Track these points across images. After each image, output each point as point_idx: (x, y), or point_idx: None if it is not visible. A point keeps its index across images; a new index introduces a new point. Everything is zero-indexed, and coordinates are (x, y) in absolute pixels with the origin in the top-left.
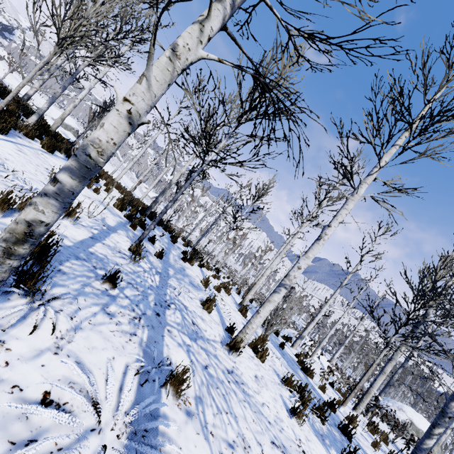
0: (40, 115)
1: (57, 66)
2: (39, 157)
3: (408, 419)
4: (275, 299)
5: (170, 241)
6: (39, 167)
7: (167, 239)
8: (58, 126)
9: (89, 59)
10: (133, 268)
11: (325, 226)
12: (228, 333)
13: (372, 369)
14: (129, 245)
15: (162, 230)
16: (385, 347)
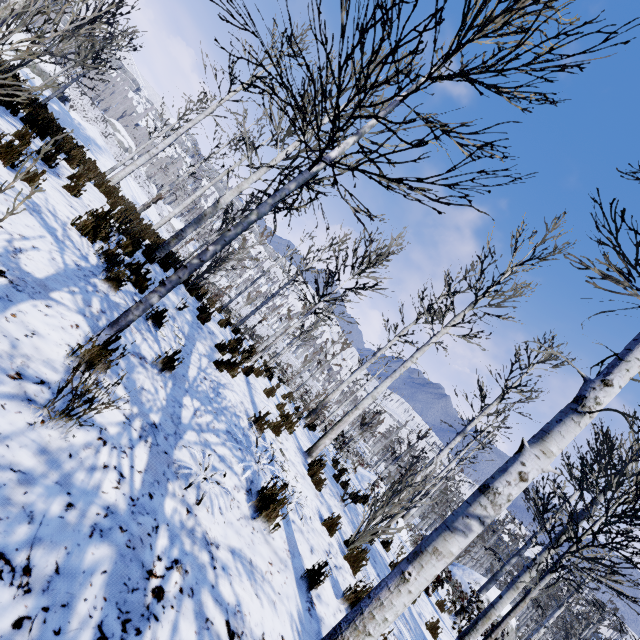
0: None
1: None
2: None
3: (485, 598)
4: (453, 550)
5: (196, 318)
6: None
7: (191, 313)
8: None
9: None
10: (55, 441)
11: (592, 380)
12: (306, 588)
13: (523, 606)
14: (77, 339)
15: (184, 294)
16: (552, 571)
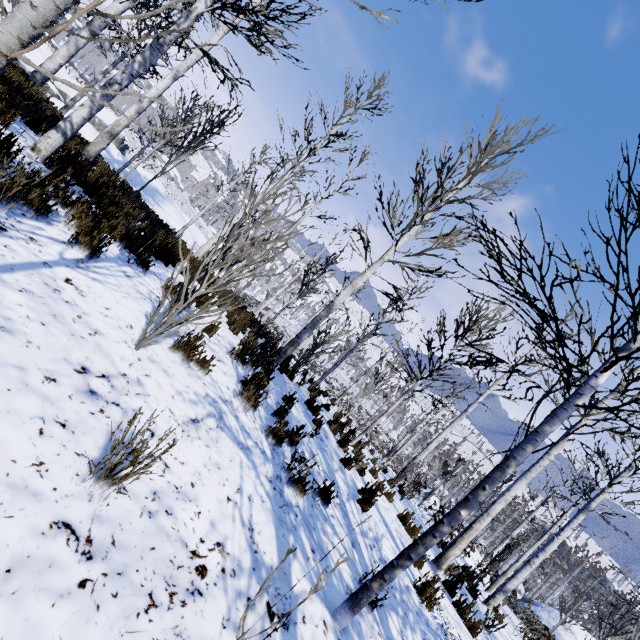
0: (66, 135)
1: (106, 18)
2: (57, 307)
3: None
4: None
5: (312, 423)
6: (54, 382)
7: (308, 419)
8: (102, 149)
9: (201, 4)
10: None
11: None
12: None
13: None
14: None
15: (289, 385)
16: None
